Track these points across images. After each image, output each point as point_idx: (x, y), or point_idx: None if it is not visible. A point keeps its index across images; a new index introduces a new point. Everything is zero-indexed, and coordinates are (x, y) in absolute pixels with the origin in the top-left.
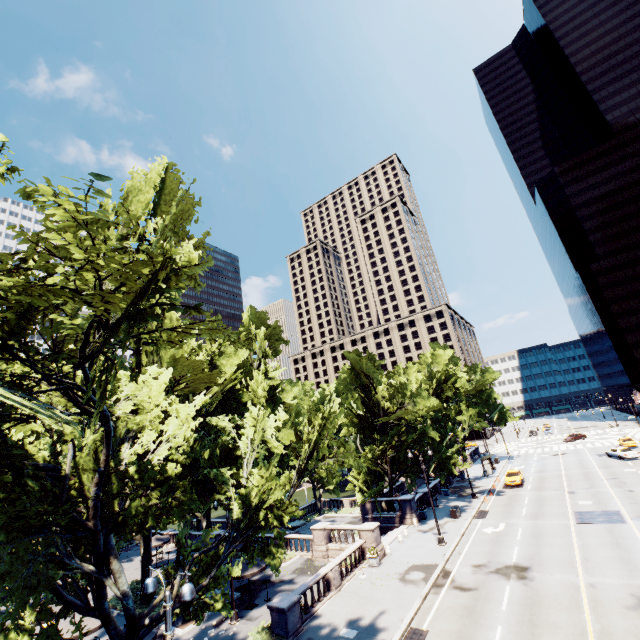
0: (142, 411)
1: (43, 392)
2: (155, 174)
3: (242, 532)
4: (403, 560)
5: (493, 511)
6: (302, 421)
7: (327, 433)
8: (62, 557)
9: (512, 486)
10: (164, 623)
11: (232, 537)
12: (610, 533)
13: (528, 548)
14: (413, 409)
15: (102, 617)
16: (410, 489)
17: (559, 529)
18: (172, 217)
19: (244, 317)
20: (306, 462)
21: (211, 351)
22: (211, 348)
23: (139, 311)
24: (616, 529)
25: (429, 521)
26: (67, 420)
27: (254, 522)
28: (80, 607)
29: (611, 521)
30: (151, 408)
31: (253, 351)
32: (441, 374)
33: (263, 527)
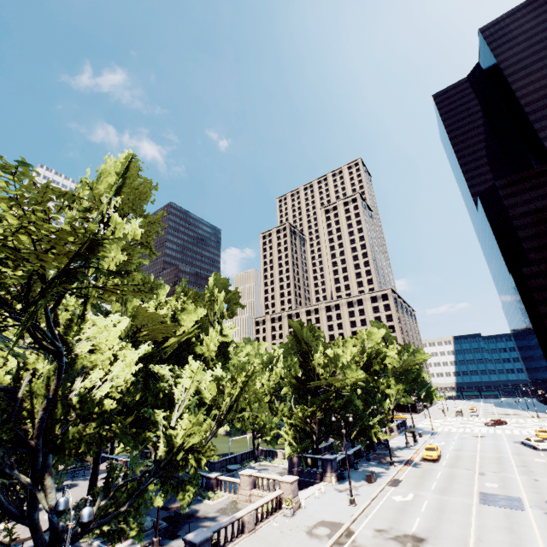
0: (99, 351)
1: (6, 327)
2: (122, 162)
3: (164, 468)
4: (314, 514)
5: (406, 481)
6: (225, 377)
7: (248, 390)
8: (5, 468)
9: (429, 460)
10: (97, 540)
11: (153, 471)
12: (508, 518)
13: (429, 520)
14: (342, 378)
15: (31, 526)
16: (336, 450)
17: (461, 507)
18: (134, 196)
19: (210, 281)
20: (226, 413)
21: (175, 307)
22: (176, 304)
23: (71, 271)
24: (514, 515)
25: (347, 482)
26: (18, 352)
27: (175, 460)
28: (14, 514)
29: (511, 506)
30: (106, 350)
31: (213, 311)
32: (372, 350)
33: (183, 466)
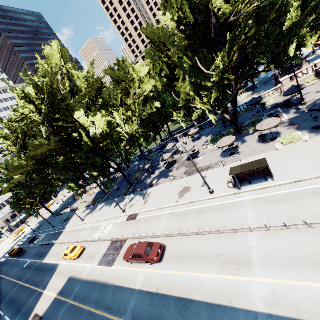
0: None
1: None
2: None
3: None
4: None
5: None
6: None
7: None
8: None
9: None
10: None
11: None
12: None
13: None
14: None
15: None
16: None
17: None
18: None
19: None
20: None
21: None
22: None
23: None
24: None
25: None
26: None
27: None
28: None
29: None
30: None
31: None
32: None
33: None
